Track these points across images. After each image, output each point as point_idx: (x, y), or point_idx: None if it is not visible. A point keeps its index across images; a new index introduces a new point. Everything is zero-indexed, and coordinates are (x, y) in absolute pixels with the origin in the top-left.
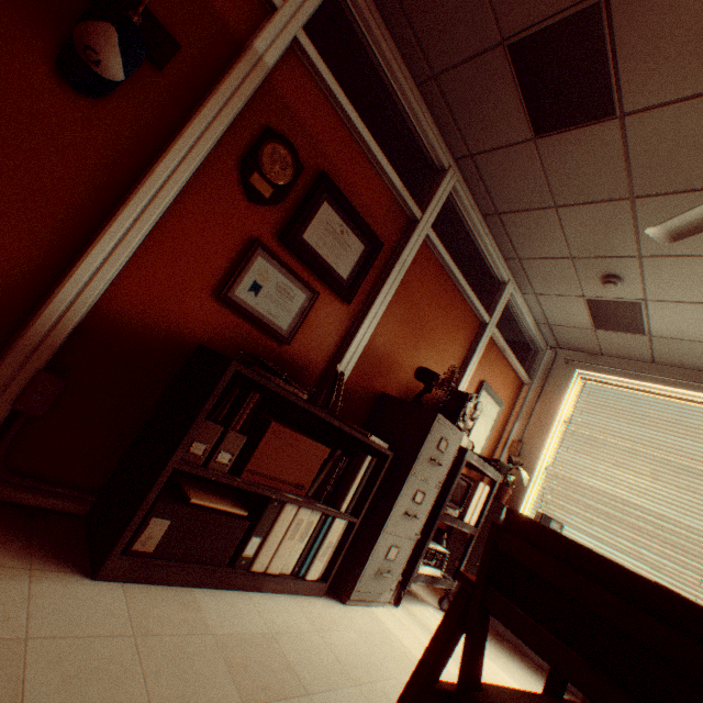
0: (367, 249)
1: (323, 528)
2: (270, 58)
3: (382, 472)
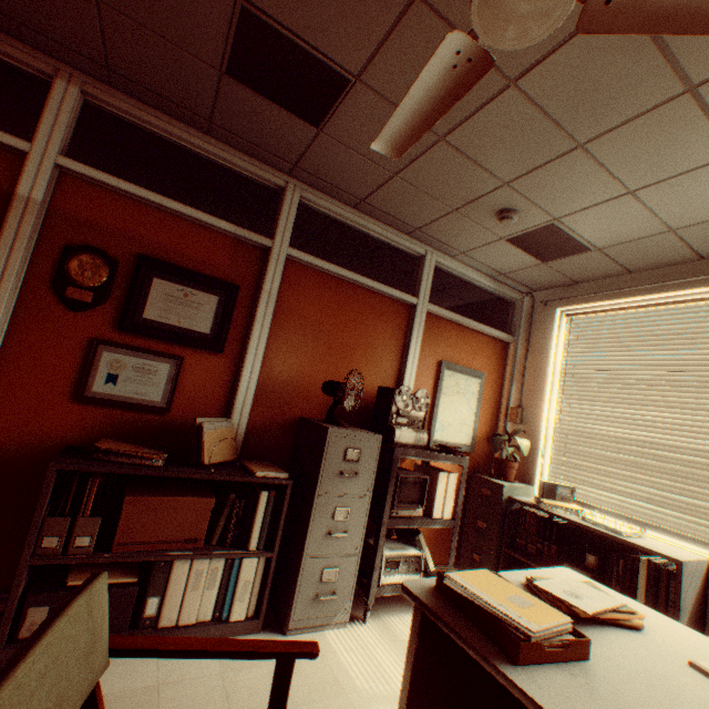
0: (223, 298)
1: (233, 571)
2: (39, 194)
3: (287, 502)
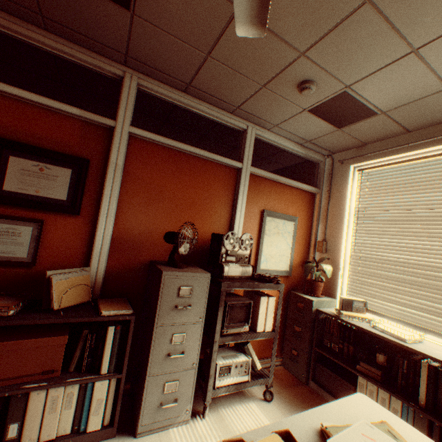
0: (76, 170)
1: (87, 393)
2: None
3: (131, 333)
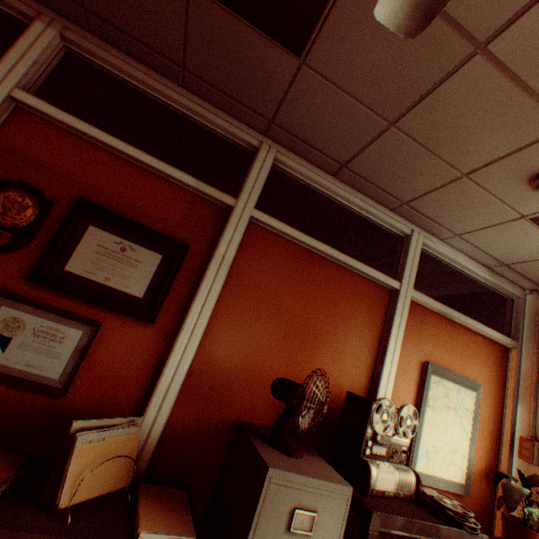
0: (167, 257)
1: None
2: None
3: None
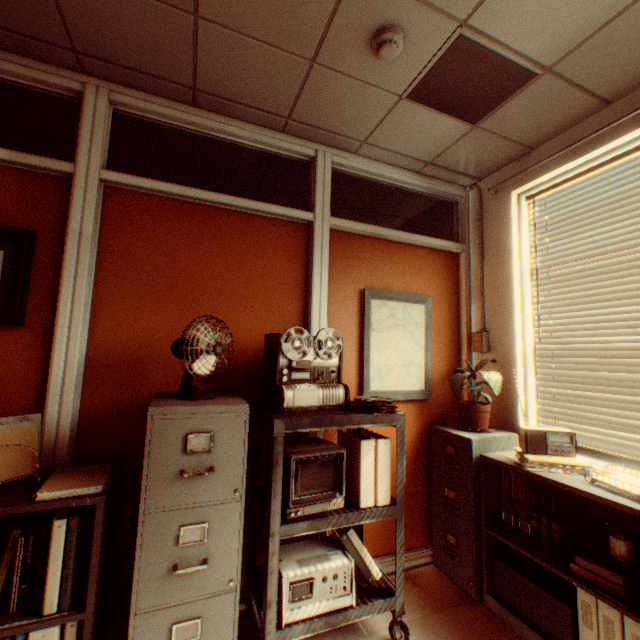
0: (12, 251)
1: None
2: None
3: (99, 531)
